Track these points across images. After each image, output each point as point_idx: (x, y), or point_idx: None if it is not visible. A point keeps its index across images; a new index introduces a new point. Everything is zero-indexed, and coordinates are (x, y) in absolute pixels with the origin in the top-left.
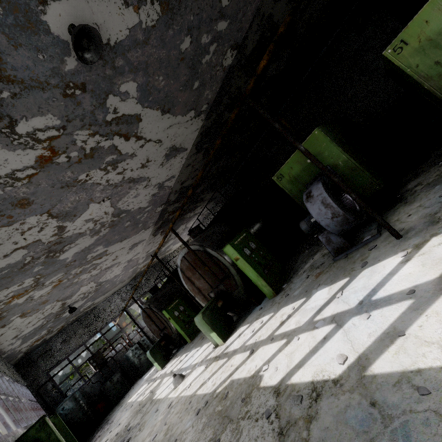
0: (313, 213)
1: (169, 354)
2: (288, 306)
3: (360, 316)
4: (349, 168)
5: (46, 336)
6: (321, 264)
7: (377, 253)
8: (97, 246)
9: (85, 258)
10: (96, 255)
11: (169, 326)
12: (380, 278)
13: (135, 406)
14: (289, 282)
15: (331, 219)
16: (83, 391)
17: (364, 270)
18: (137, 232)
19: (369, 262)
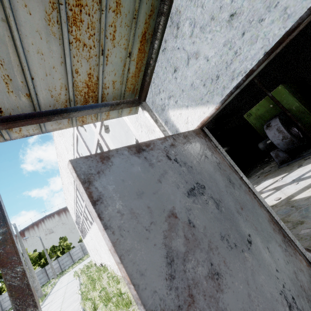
0: (270, 136)
1: None
2: None
3: (292, 184)
4: (299, 112)
5: None
6: (269, 171)
7: (309, 160)
8: None
9: None
10: None
11: None
12: (309, 169)
13: None
14: None
15: (281, 140)
16: None
17: (299, 168)
18: None
19: (303, 165)
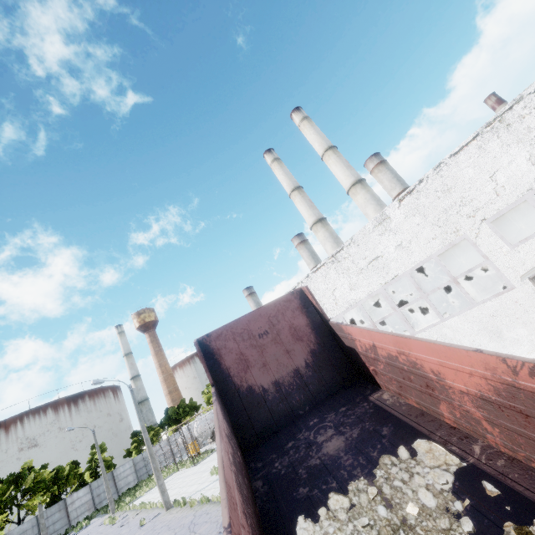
0: None
1: None
2: None
3: None
4: None
5: None
6: None
7: None
8: None
9: None
10: None
11: None
12: None
13: None
14: None
15: None
16: None
17: None
18: None
19: None
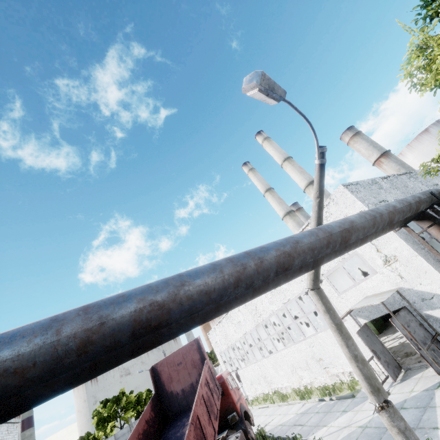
0: None
1: None
2: (385, 336)
3: None
4: None
5: None
6: None
7: None
8: None
9: None
10: None
11: None
12: None
13: None
14: (386, 330)
15: None
16: None
17: None
18: None
19: None
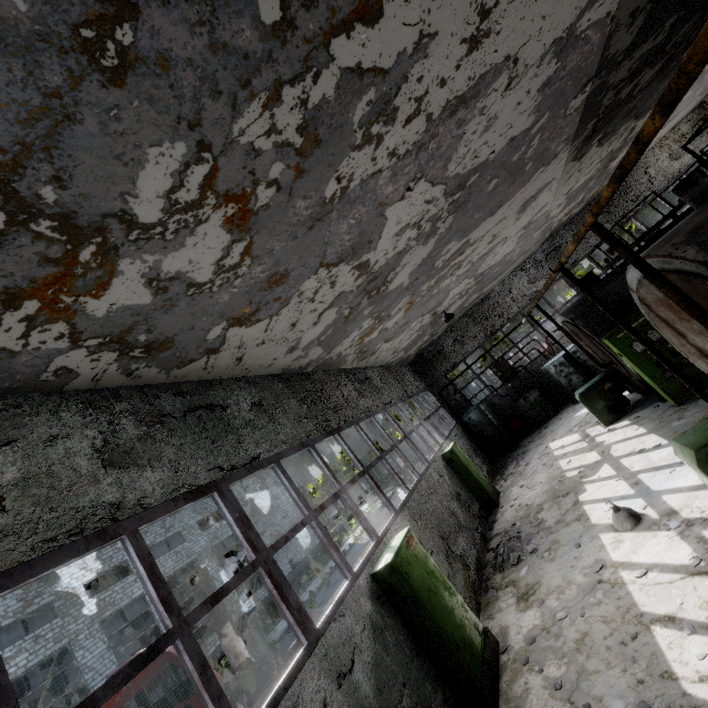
0: None
1: (622, 405)
2: None
3: None
4: None
5: (432, 338)
6: None
7: None
8: (445, 247)
9: (432, 268)
10: (450, 255)
11: (620, 364)
12: None
13: (554, 473)
14: None
15: None
16: (490, 402)
17: None
18: (526, 180)
19: None
